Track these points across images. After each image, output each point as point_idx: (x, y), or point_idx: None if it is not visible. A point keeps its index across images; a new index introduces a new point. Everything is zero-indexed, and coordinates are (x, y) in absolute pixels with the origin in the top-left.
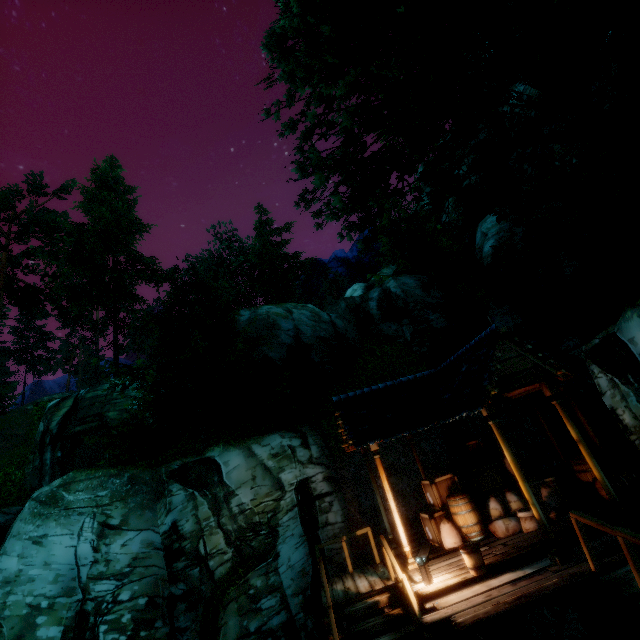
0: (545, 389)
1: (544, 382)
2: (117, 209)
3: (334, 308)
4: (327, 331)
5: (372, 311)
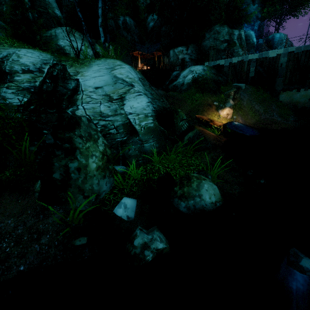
0: (161, 54)
1: (162, 53)
2: None
3: None
4: (111, 23)
5: (120, 25)
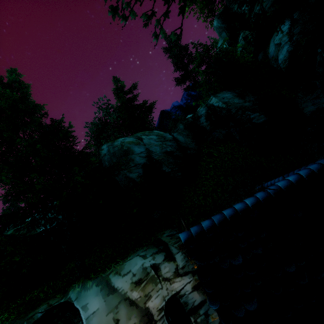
0: None
1: None
2: (10, 97)
3: (175, 130)
4: (172, 146)
5: (203, 124)
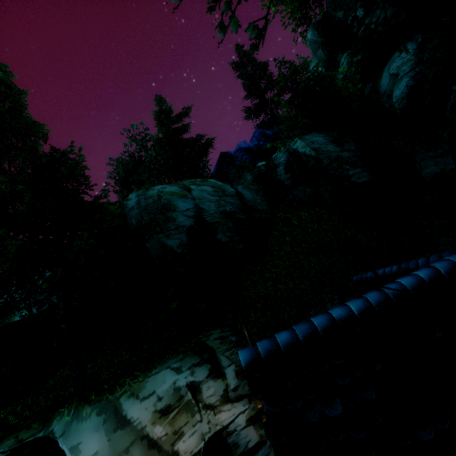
0: None
1: None
2: None
3: (240, 182)
4: (233, 205)
5: (280, 177)
